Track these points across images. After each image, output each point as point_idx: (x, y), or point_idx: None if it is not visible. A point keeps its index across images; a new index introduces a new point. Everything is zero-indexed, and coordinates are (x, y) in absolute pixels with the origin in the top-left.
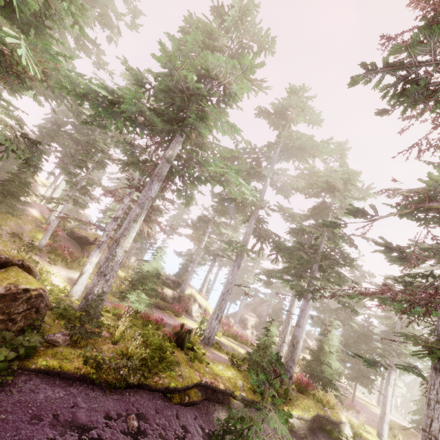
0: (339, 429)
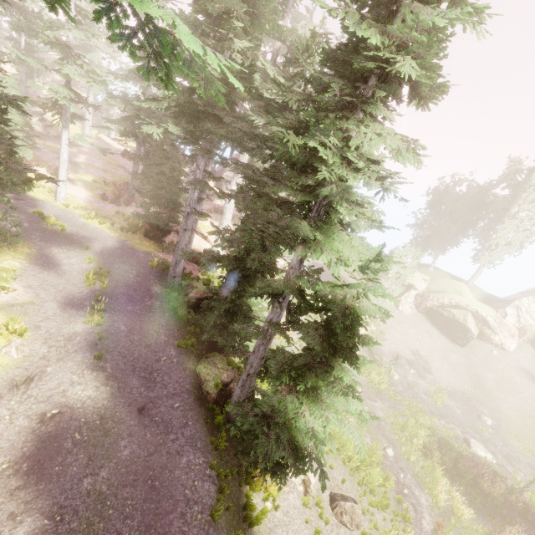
0: None
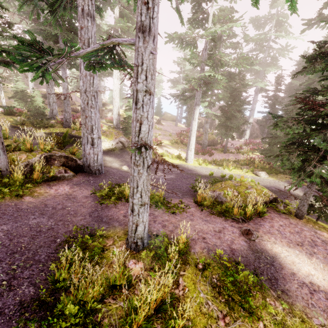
0: None
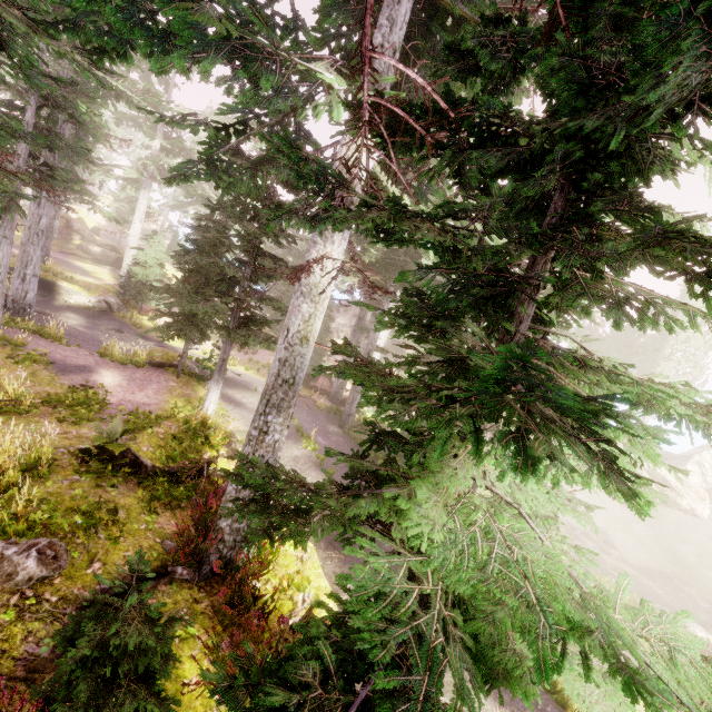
0: (49, 287)
